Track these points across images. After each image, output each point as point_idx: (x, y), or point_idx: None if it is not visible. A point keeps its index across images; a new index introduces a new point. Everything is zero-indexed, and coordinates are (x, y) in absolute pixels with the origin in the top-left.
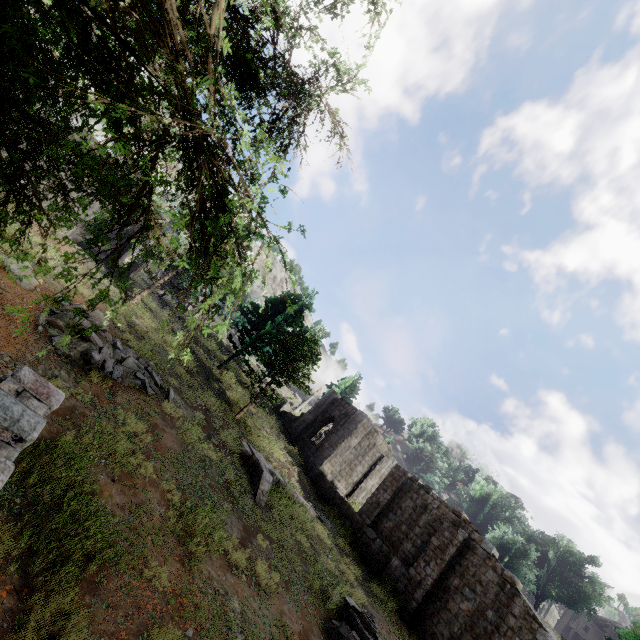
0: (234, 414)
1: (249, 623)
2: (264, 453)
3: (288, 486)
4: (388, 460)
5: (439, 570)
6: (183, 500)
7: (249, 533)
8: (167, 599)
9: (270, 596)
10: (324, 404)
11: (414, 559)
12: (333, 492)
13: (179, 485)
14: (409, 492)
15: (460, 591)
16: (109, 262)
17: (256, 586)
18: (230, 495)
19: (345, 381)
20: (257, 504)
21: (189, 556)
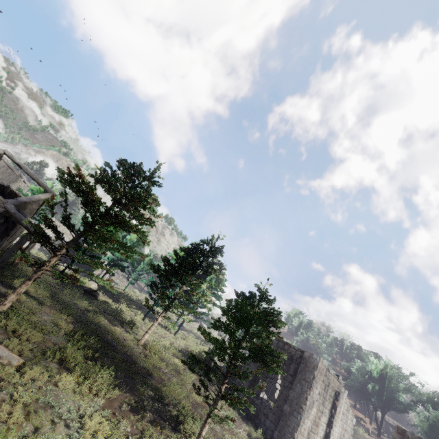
0: None
1: None
2: None
3: None
4: (343, 395)
5: None
6: None
7: None
8: None
9: None
10: None
11: None
12: None
13: None
14: None
15: None
16: None
17: None
18: None
19: None
20: None
21: None
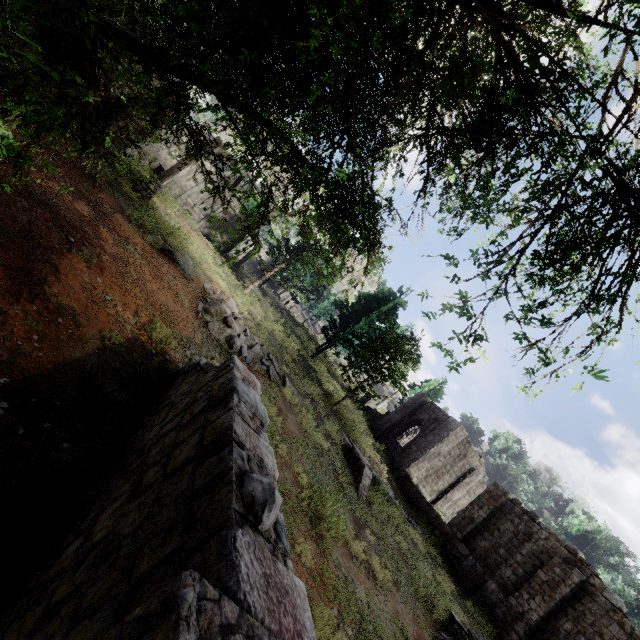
0: (331, 405)
1: (374, 615)
2: (358, 447)
3: (383, 484)
4: (478, 474)
5: (547, 608)
6: (308, 484)
7: (358, 525)
8: (313, 575)
9: (385, 592)
10: (412, 405)
11: (514, 588)
12: (420, 497)
13: (304, 469)
14: (509, 515)
15: (573, 637)
16: (224, 253)
17: (373, 579)
18: (339, 485)
19: (429, 383)
20: (359, 497)
21: (320, 538)
